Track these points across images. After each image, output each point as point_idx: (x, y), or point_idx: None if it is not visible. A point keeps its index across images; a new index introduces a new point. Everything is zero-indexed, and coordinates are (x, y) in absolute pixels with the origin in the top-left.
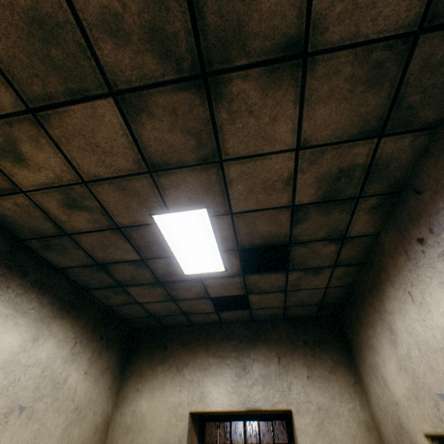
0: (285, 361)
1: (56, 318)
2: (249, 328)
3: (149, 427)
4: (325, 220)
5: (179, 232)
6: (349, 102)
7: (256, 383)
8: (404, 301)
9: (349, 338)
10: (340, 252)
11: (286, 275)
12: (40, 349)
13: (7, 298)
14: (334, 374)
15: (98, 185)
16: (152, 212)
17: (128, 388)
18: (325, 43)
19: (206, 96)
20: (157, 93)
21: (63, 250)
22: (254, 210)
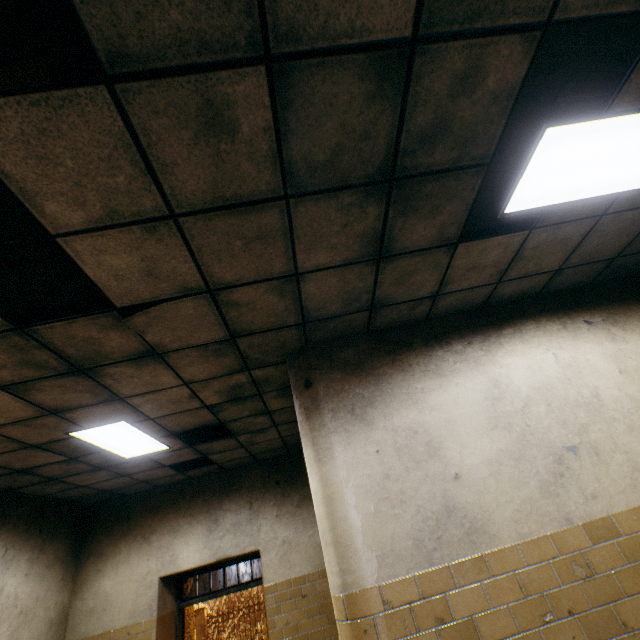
0: (257, 505)
1: None
2: (223, 478)
3: (116, 604)
4: (242, 407)
5: (104, 436)
6: (210, 363)
7: (228, 533)
8: None
9: None
10: (274, 418)
11: (235, 438)
12: None
13: None
14: (300, 508)
15: None
16: (69, 431)
17: (87, 571)
18: (170, 349)
19: (88, 376)
20: (42, 381)
21: None
22: (173, 413)
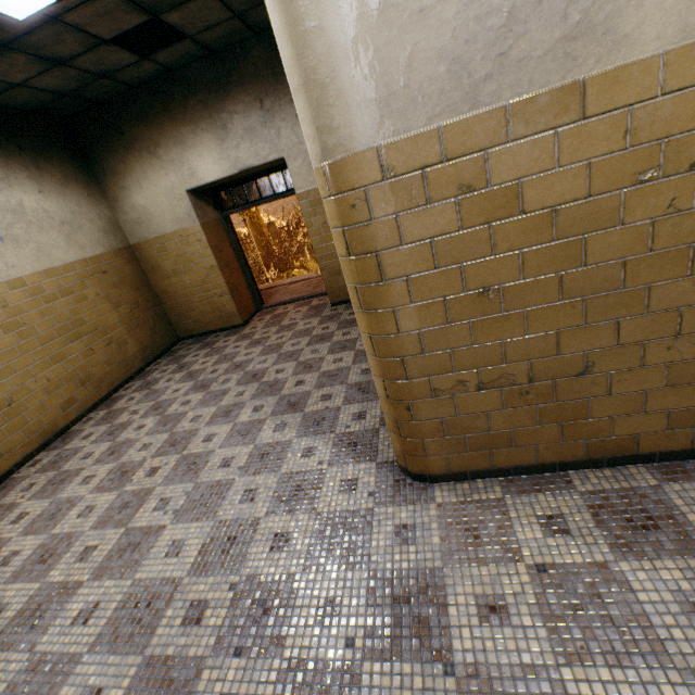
0: (269, 105)
1: None
2: (213, 68)
3: (157, 215)
4: None
5: None
6: None
7: (242, 142)
8: None
9: None
10: None
11: None
12: None
13: None
14: None
15: None
16: None
17: (113, 190)
18: None
19: None
20: None
21: None
22: None
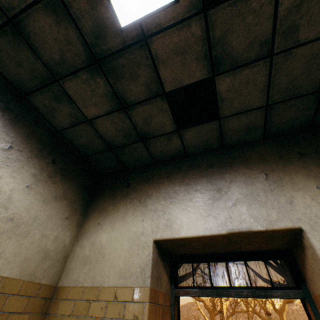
0: (276, 176)
1: None
2: (219, 155)
3: (107, 258)
4: None
5: None
6: None
7: (238, 203)
8: None
9: None
10: None
11: None
12: None
13: None
14: None
15: None
16: None
17: (89, 223)
18: None
19: None
20: None
21: None
22: None
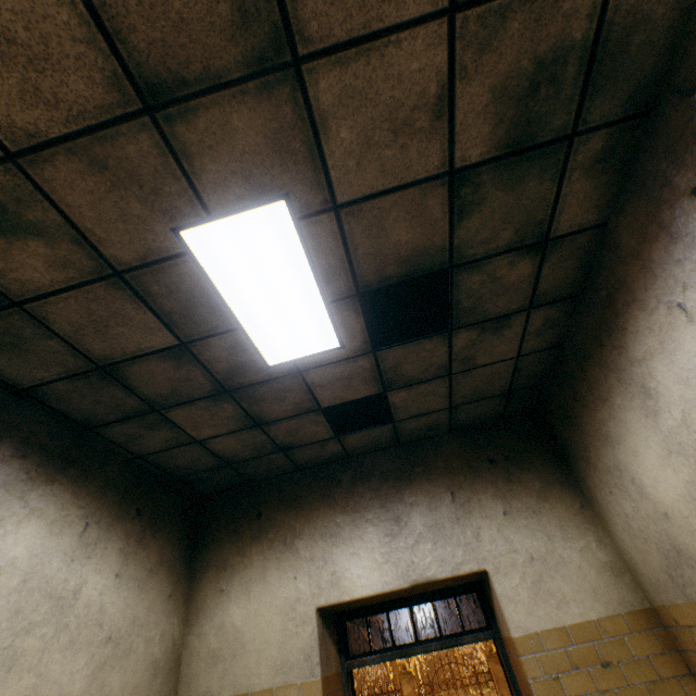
0: (463, 497)
1: (37, 483)
2: (395, 457)
3: (251, 647)
4: (511, 202)
5: (241, 269)
6: None
7: (421, 540)
8: (669, 326)
9: (562, 439)
10: (540, 276)
11: (449, 340)
12: (11, 542)
13: None
14: (547, 502)
15: (43, 162)
16: (178, 224)
17: (204, 591)
18: None
19: None
20: None
21: (19, 345)
22: (379, 193)
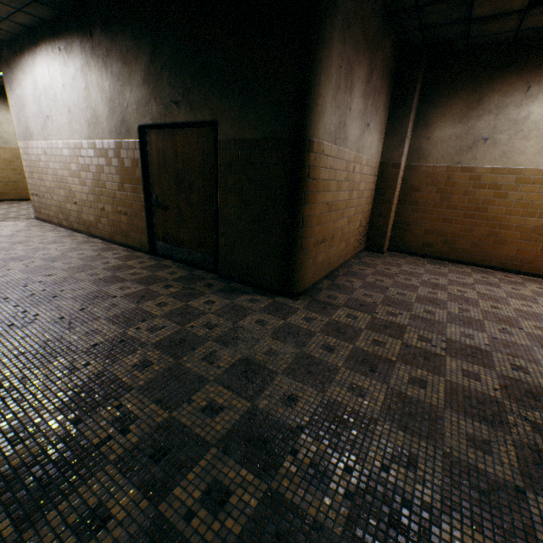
0: None
1: None
2: None
3: None
4: None
5: None
6: None
7: None
8: None
9: None
10: None
11: None
12: None
13: (2, 104)
14: None
15: None
16: None
17: None
18: None
19: None
20: None
21: None
22: None
